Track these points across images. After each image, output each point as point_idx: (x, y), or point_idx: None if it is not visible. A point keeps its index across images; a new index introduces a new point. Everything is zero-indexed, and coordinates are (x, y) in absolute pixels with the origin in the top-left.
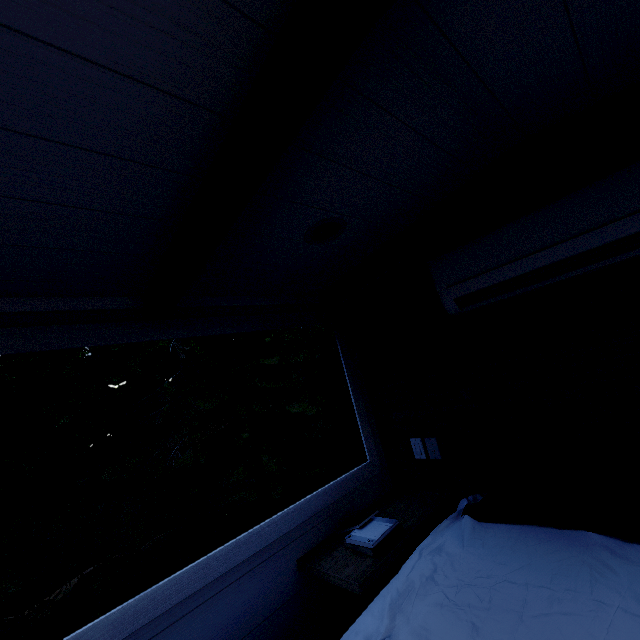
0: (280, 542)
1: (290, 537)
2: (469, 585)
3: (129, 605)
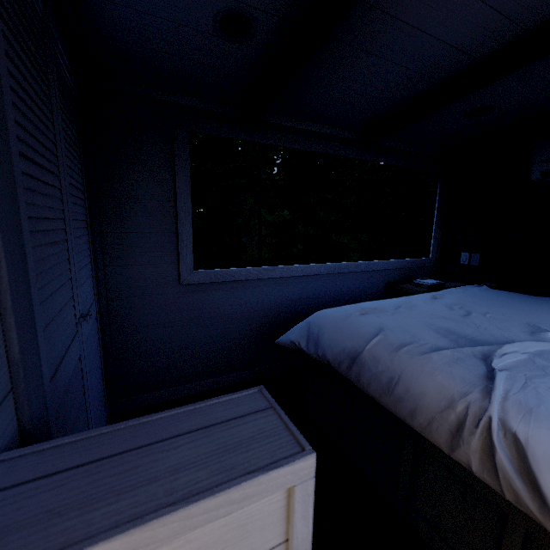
0: (381, 272)
1: (385, 272)
2: (480, 296)
3: (334, 264)
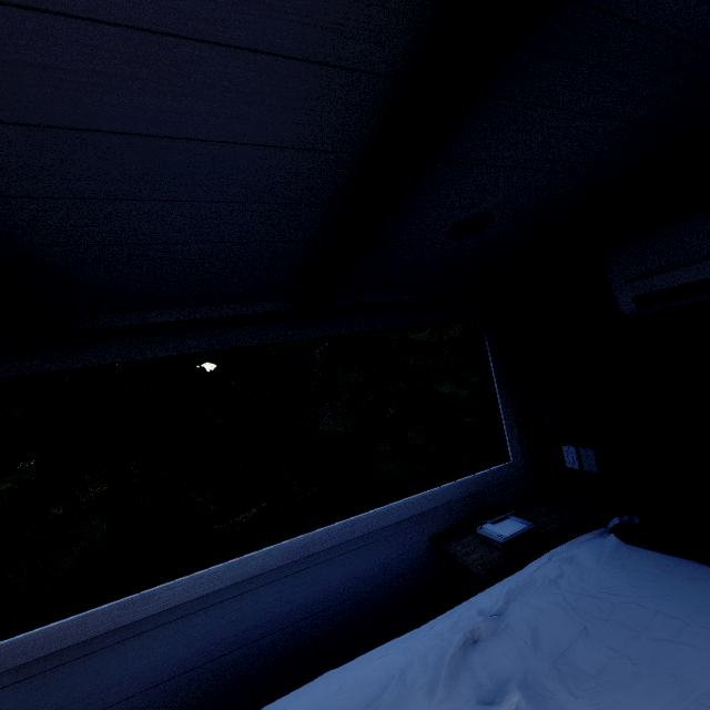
0: (414, 519)
1: (424, 517)
2: (592, 596)
3: (297, 540)
